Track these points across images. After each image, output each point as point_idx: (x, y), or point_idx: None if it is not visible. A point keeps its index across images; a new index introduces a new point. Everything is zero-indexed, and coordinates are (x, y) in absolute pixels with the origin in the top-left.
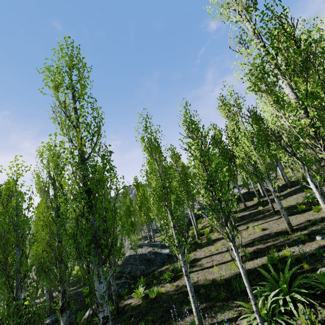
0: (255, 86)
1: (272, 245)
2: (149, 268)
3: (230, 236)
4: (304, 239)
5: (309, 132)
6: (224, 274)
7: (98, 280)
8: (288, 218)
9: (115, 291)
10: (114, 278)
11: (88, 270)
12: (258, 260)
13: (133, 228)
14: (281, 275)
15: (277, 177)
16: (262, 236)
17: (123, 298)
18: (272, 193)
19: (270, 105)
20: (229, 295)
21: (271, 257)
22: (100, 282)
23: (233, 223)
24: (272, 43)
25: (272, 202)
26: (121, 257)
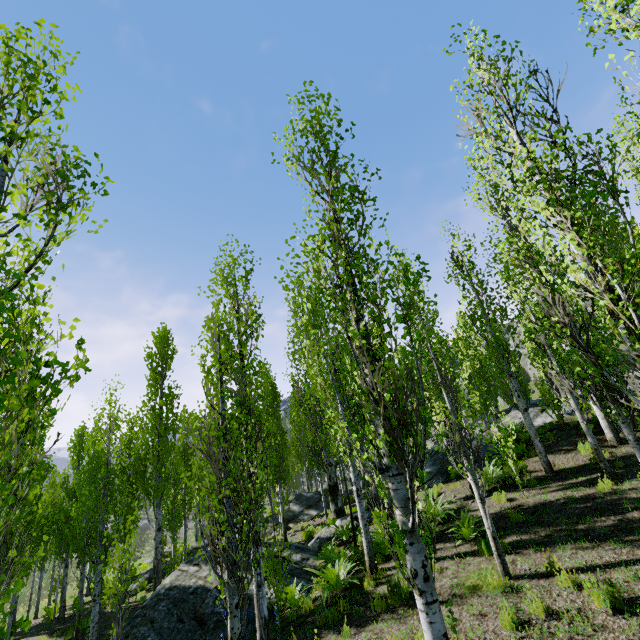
0: None
1: None
2: None
3: None
4: None
5: None
6: None
7: None
8: None
9: None
10: None
11: None
12: None
13: None
14: None
15: None
16: None
17: None
18: None
19: None
20: None
21: None
22: None
23: (491, 541)
24: None
25: None
26: None
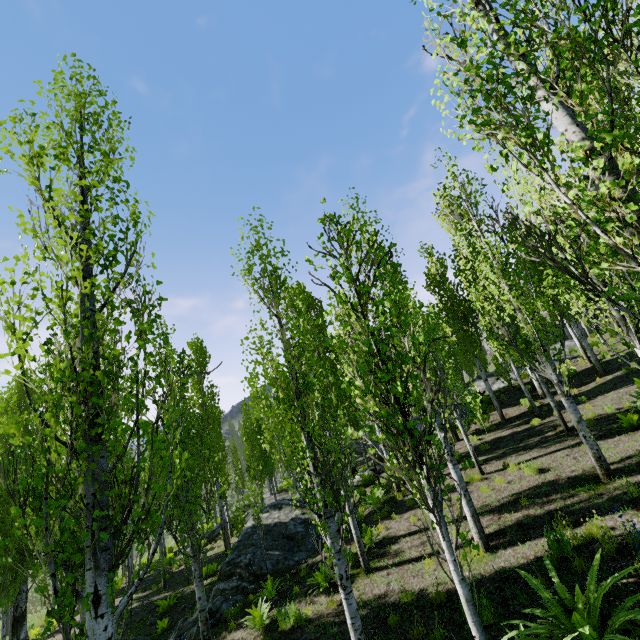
0: (474, 112)
1: (561, 508)
2: (289, 557)
3: (429, 497)
4: (639, 496)
5: (625, 220)
6: (447, 580)
7: (93, 608)
8: (597, 445)
9: (203, 611)
10: (201, 581)
11: (55, 587)
12: (527, 547)
13: (269, 466)
14: (577, 595)
15: (573, 355)
16: (538, 488)
17: (227, 627)
18: (555, 386)
19: (525, 169)
20: (453, 635)
21: (558, 540)
22: (97, 613)
23: (472, 456)
24: (514, 4)
25: (562, 408)
26: (239, 528)
